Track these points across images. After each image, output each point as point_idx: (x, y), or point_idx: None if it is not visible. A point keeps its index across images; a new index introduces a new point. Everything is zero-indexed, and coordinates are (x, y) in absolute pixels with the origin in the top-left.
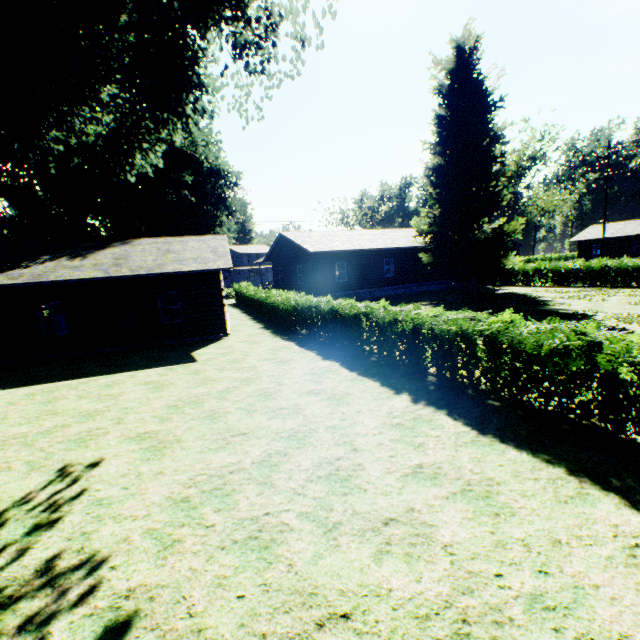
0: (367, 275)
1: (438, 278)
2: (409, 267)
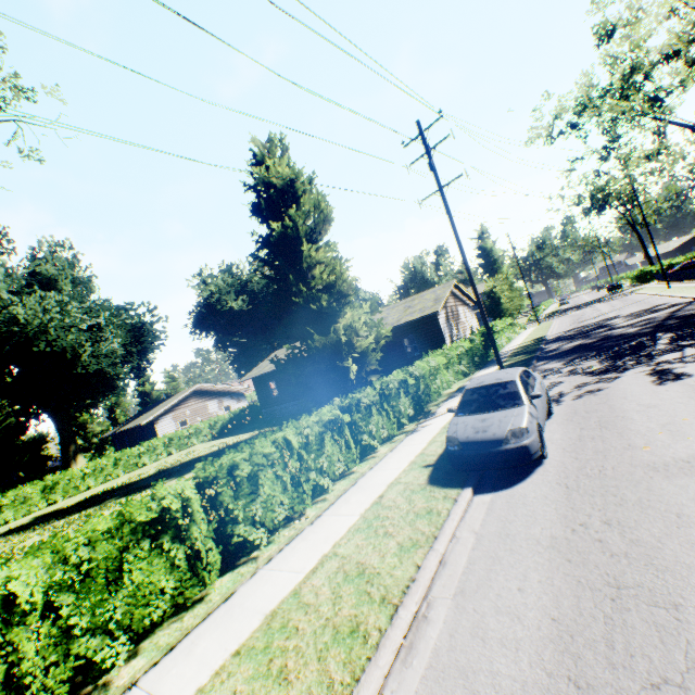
0: None
1: None
2: None
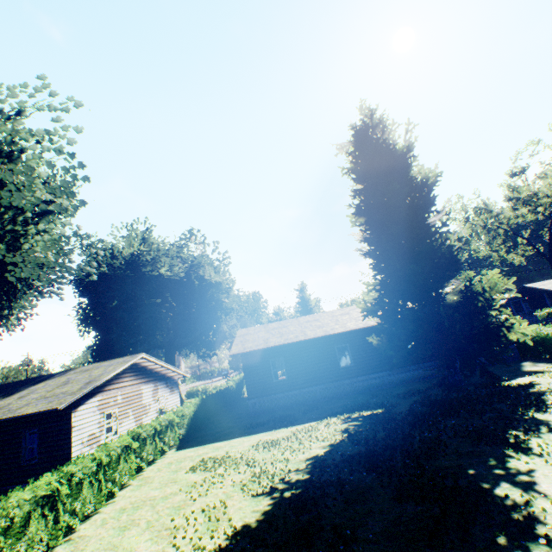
0: (314, 368)
1: (428, 358)
2: (375, 350)
